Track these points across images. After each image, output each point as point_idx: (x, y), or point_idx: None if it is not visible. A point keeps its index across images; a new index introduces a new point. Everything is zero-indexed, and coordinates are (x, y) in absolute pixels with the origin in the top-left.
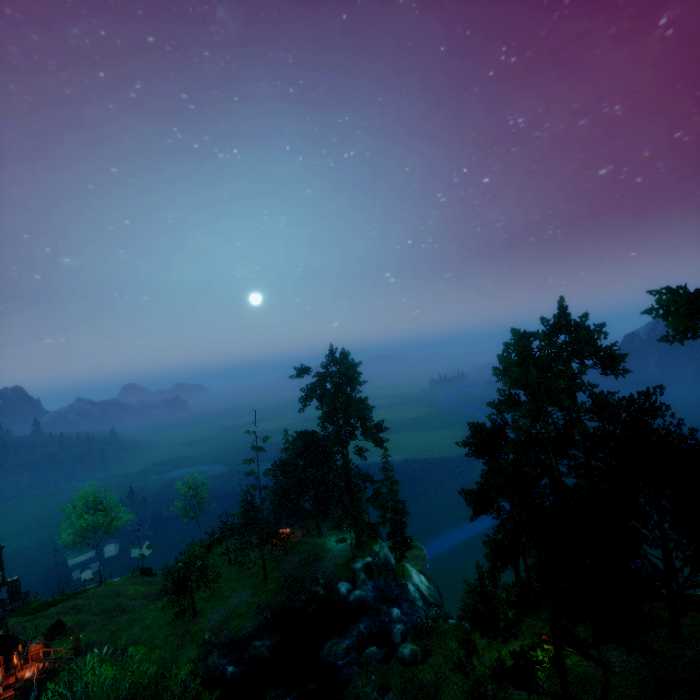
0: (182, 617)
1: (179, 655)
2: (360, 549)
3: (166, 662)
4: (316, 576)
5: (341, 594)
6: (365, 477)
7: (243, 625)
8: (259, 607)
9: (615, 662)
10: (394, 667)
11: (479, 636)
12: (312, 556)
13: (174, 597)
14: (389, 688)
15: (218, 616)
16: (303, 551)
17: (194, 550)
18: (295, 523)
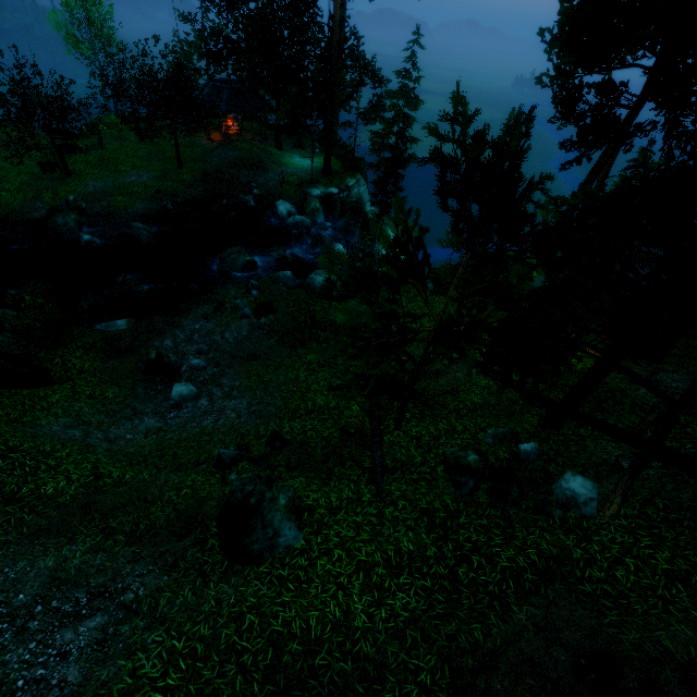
0: (49, 171)
1: (30, 207)
2: (327, 177)
3: (11, 209)
4: (251, 185)
5: (279, 215)
6: (366, 64)
7: (130, 204)
8: (158, 193)
9: (675, 388)
10: (294, 293)
11: (441, 301)
12: (253, 159)
13: (56, 154)
14: (273, 311)
15: (100, 186)
16: (240, 149)
17: (105, 118)
18: (241, 111)
